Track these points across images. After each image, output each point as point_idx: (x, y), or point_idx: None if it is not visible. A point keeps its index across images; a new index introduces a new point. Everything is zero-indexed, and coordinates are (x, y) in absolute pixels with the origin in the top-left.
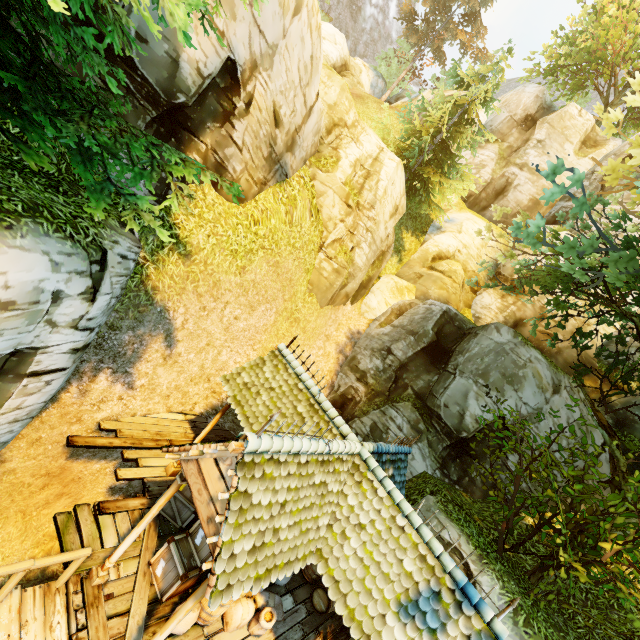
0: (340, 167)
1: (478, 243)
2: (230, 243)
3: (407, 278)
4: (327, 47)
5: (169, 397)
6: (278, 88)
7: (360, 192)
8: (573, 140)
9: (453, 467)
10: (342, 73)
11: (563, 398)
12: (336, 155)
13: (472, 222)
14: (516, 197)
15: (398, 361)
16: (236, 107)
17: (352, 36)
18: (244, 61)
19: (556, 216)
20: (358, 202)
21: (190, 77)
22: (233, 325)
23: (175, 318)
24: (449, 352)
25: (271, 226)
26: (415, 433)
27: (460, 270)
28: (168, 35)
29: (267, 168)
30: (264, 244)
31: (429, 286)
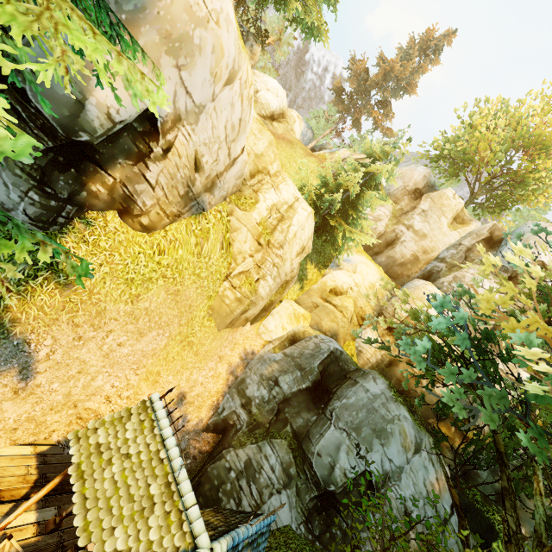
0: (257, 208)
1: (368, 284)
2: (126, 271)
3: (305, 305)
4: (270, 97)
5: (16, 430)
6: (202, 140)
7: (272, 232)
8: (447, 215)
9: (317, 521)
10: (279, 119)
11: (423, 457)
12: (255, 197)
13: (365, 265)
14: (402, 250)
15: (283, 394)
16: (152, 151)
17: (294, 90)
18: (166, 113)
19: (430, 272)
20: (269, 240)
21: (97, 119)
22: (115, 351)
23: (37, 350)
24: (330, 393)
25: (177, 256)
26: (286, 478)
27: (350, 307)
28: (74, 77)
29: (182, 204)
30: (166, 273)
31: (323, 317)
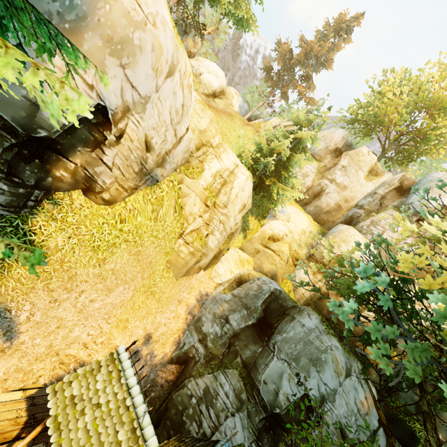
0: (203, 176)
1: (300, 230)
2: (93, 240)
3: (248, 251)
4: (211, 78)
5: (7, 380)
6: (150, 125)
7: (217, 195)
8: (364, 169)
9: (266, 439)
10: (220, 96)
11: (353, 380)
12: (201, 167)
13: (297, 215)
14: (327, 200)
15: (233, 330)
16: (107, 138)
17: (232, 70)
18: (116, 106)
19: (351, 217)
20: (215, 202)
21: None
22: (88, 306)
23: (18, 315)
24: (272, 327)
25: (137, 222)
26: (239, 402)
27: (286, 251)
28: None
29: (138, 178)
30: (128, 238)
31: (263, 261)
